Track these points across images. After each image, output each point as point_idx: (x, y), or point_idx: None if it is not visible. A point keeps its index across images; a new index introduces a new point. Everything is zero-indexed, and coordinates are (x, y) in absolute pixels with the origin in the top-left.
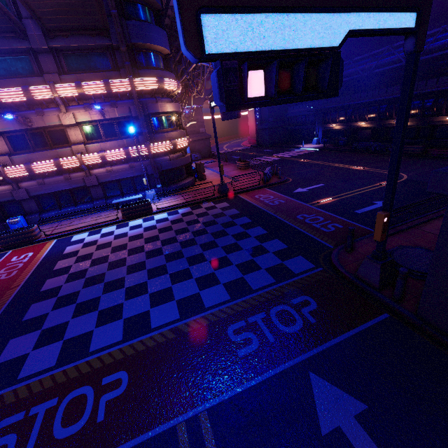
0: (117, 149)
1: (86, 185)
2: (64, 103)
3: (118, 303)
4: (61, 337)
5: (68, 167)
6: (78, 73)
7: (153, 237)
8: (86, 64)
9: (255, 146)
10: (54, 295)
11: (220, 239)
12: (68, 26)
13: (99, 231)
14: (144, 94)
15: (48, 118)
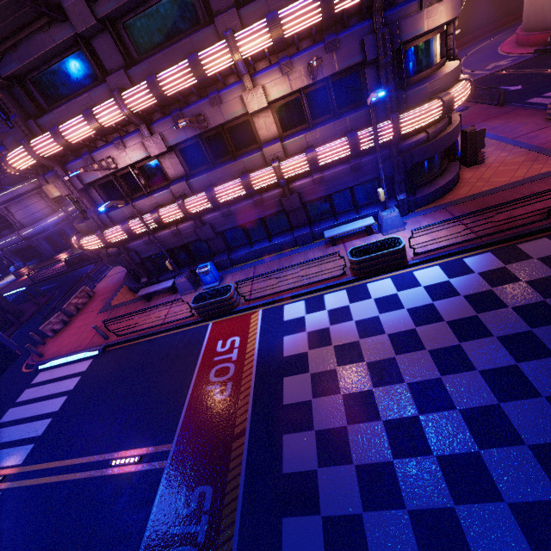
0: (335, 141)
1: (283, 209)
2: (247, 69)
3: None
4: None
5: (260, 187)
6: None
7: (451, 353)
8: None
9: (547, 50)
10: (313, 503)
11: None
12: None
13: (320, 301)
14: None
15: (227, 106)
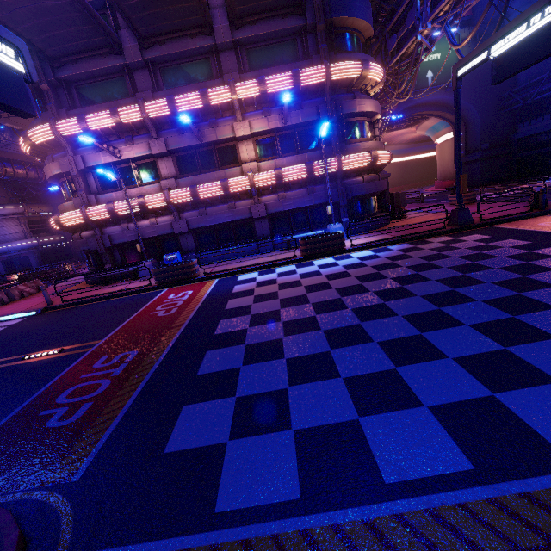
0: (296, 165)
1: (252, 216)
2: (240, 109)
3: (382, 369)
4: (285, 421)
5: (235, 191)
6: (261, 70)
7: (371, 275)
8: (270, 58)
9: (453, 188)
10: (239, 341)
11: (541, 275)
12: (259, 7)
13: (272, 270)
14: (338, 88)
15: (221, 130)
